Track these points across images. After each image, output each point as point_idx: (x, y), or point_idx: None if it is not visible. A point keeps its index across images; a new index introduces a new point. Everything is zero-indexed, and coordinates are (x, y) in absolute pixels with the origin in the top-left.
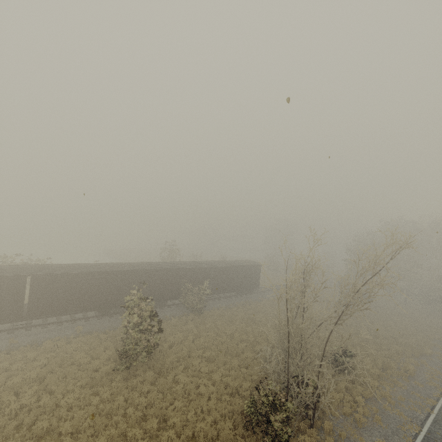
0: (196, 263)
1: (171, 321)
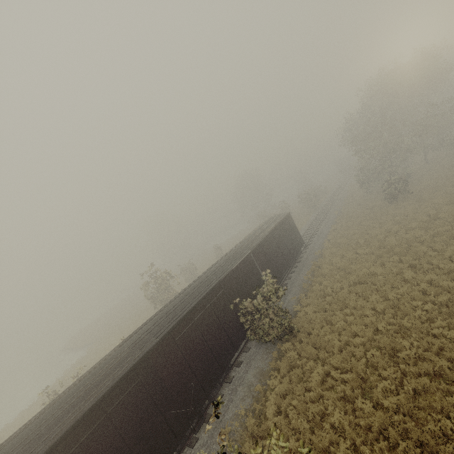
0: (224, 264)
1: (274, 391)
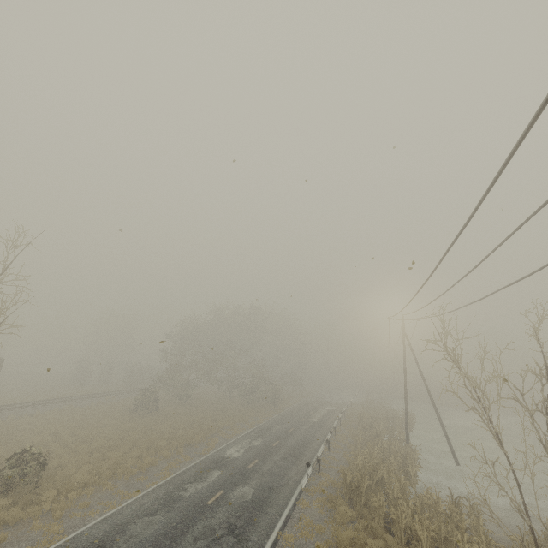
0: None
1: None
